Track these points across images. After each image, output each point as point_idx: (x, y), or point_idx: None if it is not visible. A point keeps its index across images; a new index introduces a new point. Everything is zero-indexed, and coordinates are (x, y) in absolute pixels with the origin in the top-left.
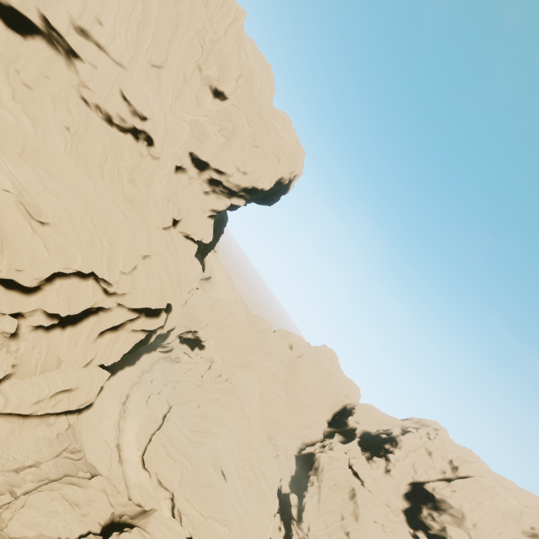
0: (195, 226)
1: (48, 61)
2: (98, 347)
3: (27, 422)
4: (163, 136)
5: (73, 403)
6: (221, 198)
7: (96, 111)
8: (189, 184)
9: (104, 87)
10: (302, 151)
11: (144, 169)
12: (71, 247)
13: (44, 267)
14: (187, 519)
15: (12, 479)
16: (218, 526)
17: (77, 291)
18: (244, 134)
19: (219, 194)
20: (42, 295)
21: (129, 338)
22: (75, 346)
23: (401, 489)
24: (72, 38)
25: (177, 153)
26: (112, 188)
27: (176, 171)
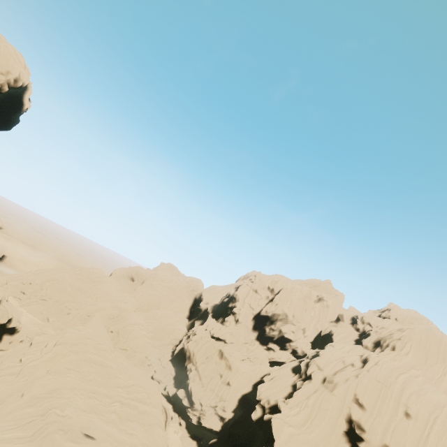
0: None
1: None
2: None
3: None
4: None
5: None
6: None
7: None
8: None
9: None
10: (15, 51)
11: None
12: None
13: None
14: None
15: None
16: None
17: None
18: None
19: None
20: None
21: None
22: None
23: (249, 327)
24: None
25: None
26: None
27: None
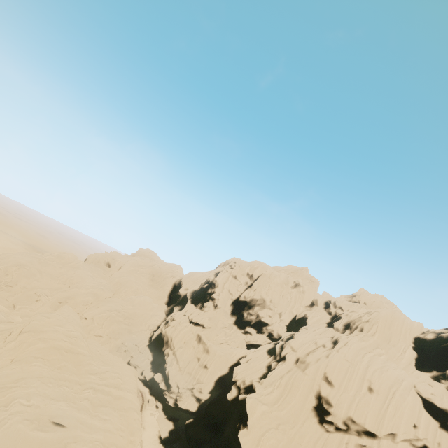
0: None
1: None
2: None
3: None
4: None
5: None
6: None
7: None
8: None
9: None
10: None
11: None
12: None
13: None
14: None
15: None
16: None
17: None
18: None
19: None
20: None
21: None
22: None
23: (228, 312)
24: None
25: None
26: None
27: None
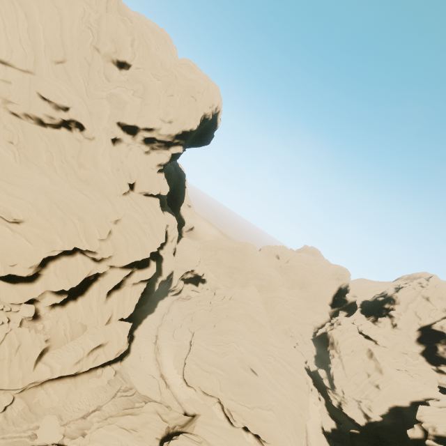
0: (149, 184)
1: None
2: (110, 306)
3: (78, 379)
4: (89, 117)
5: (110, 354)
6: (161, 152)
7: (27, 119)
8: (130, 150)
9: (23, 96)
10: (215, 85)
11: (86, 152)
12: (48, 233)
13: (32, 256)
14: (236, 414)
15: (81, 425)
16: (263, 412)
17: (70, 267)
18: (155, 88)
19: (158, 150)
20: (43, 279)
21: (133, 291)
22: (91, 311)
23: (412, 337)
24: None
25: (107, 128)
26: (67, 177)
27: (114, 144)
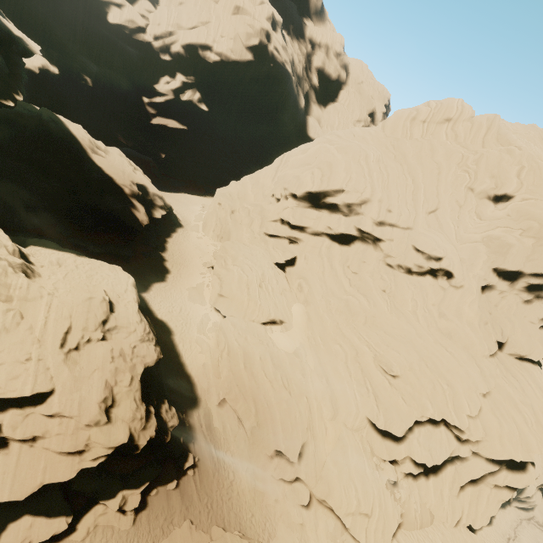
0: (528, 344)
1: (363, 252)
2: (461, 502)
3: None
4: (459, 265)
5: None
6: None
7: (398, 269)
8: (501, 298)
9: (400, 250)
10: None
11: (449, 301)
12: (419, 395)
13: (406, 417)
14: None
15: None
16: None
17: (433, 439)
18: None
19: None
20: (407, 442)
21: (492, 495)
22: (441, 499)
23: None
24: (376, 231)
25: (478, 275)
26: (428, 327)
27: (482, 291)
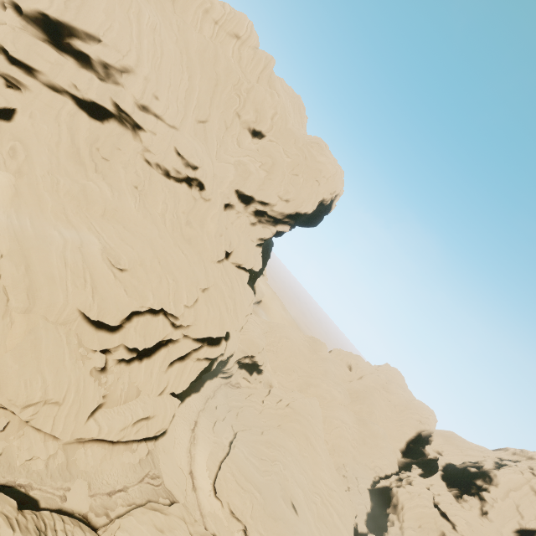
0: (246, 256)
1: (119, 137)
2: (169, 376)
3: (115, 448)
4: (212, 179)
5: (151, 430)
6: (267, 227)
7: (157, 169)
8: (237, 218)
9: (162, 148)
10: (341, 170)
11: (198, 211)
12: (144, 288)
13: (124, 308)
14: None
15: (106, 502)
16: None
17: (150, 327)
18: (283, 165)
19: (265, 224)
20: (123, 332)
21: (194, 366)
22: (150, 376)
23: None
24: (137, 115)
25: (225, 193)
26: (173, 231)
27: (225, 208)
